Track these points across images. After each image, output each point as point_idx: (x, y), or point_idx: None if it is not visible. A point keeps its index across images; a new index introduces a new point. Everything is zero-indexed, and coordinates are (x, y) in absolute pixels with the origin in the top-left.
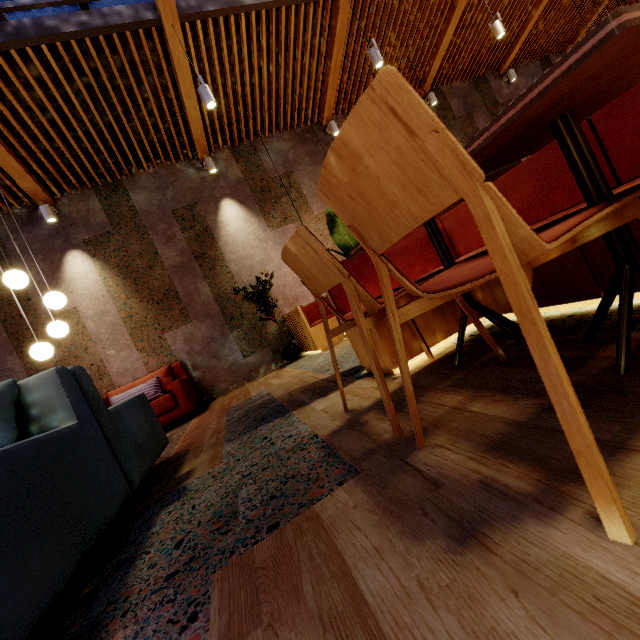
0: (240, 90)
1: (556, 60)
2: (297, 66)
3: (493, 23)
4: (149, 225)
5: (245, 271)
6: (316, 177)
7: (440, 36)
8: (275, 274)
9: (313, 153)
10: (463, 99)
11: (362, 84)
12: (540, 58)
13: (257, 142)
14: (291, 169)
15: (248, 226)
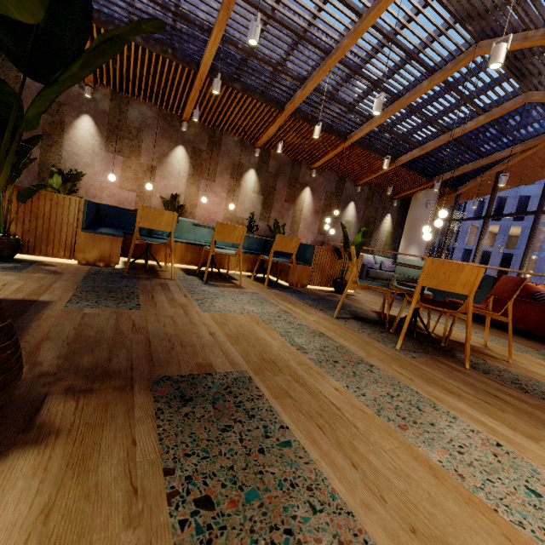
0: (125, 70)
1: (349, 183)
2: (169, 83)
3: (279, 143)
4: (23, 95)
5: (71, 161)
6: (157, 143)
7: (269, 127)
8: (90, 175)
9: (165, 130)
10: (279, 165)
11: (215, 117)
12: (341, 176)
13: (133, 99)
14: (144, 128)
15: (92, 139)
